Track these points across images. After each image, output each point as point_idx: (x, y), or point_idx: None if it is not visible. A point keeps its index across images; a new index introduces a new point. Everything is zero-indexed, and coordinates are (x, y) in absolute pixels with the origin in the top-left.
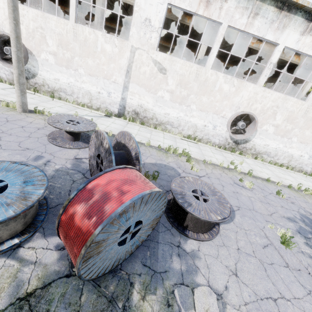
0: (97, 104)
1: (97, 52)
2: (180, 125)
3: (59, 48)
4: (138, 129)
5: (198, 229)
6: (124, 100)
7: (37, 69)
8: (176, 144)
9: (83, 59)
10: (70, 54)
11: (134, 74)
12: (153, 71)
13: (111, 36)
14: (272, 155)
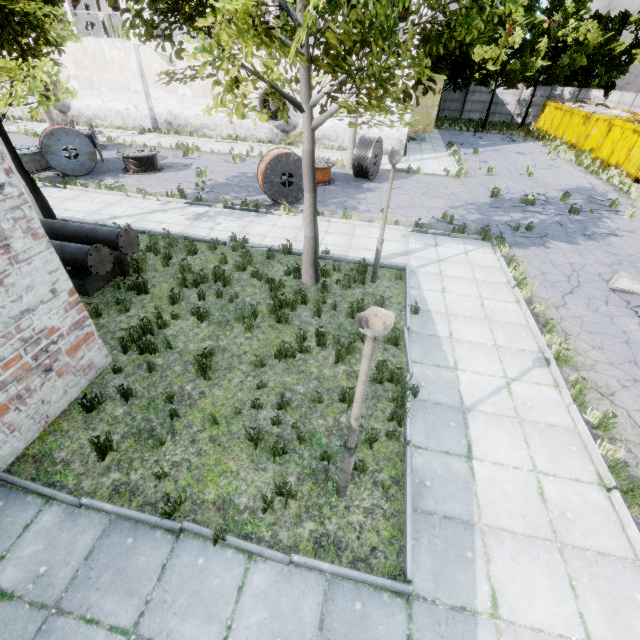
0: (131, 123)
1: (108, 63)
2: (216, 126)
3: (77, 69)
4: (168, 139)
5: (133, 169)
6: (152, 111)
7: (69, 100)
8: (202, 145)
9: (100, 75)
10: (88, 73)
11: (148, 76)
12: (164, 67)
13: (113, 41)
14: (334, 138)
